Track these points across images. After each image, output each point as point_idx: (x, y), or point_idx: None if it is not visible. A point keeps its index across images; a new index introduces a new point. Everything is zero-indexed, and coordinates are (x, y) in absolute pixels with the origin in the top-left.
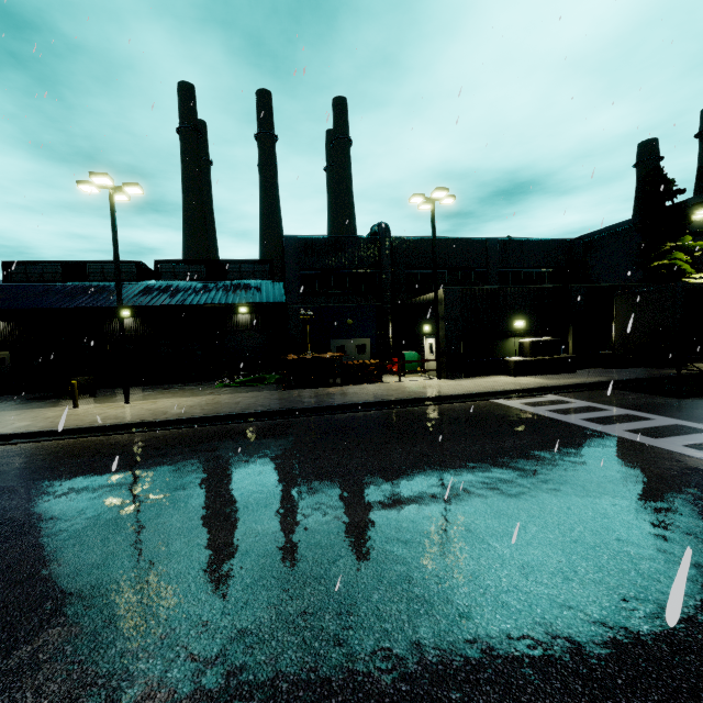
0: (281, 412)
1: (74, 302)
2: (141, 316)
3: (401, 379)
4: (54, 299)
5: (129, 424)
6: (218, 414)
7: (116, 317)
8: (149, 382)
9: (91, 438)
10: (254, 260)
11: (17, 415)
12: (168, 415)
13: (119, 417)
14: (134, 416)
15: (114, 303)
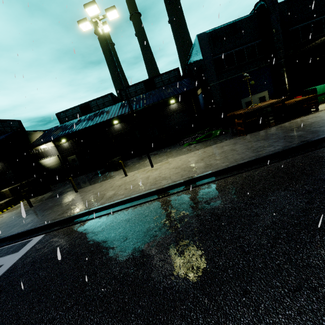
0: (300, 146)
1: (93, 121)
2: (123, 121)
3: (320, 107)
4: (84, 123)
5: (182, 182)
6: (245, 160)
7: (112, 125)
8: (142, 153)
9: (166, 198)
10: (168, 71)
11: (100, 187)
12: (200, 169)
13: (165, 178)
14: (175, 175)
15: (112, 116)
